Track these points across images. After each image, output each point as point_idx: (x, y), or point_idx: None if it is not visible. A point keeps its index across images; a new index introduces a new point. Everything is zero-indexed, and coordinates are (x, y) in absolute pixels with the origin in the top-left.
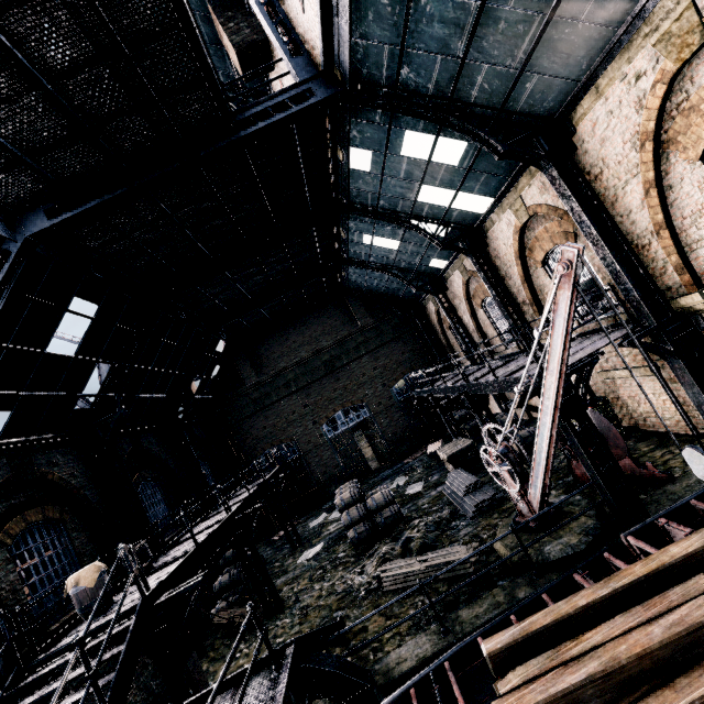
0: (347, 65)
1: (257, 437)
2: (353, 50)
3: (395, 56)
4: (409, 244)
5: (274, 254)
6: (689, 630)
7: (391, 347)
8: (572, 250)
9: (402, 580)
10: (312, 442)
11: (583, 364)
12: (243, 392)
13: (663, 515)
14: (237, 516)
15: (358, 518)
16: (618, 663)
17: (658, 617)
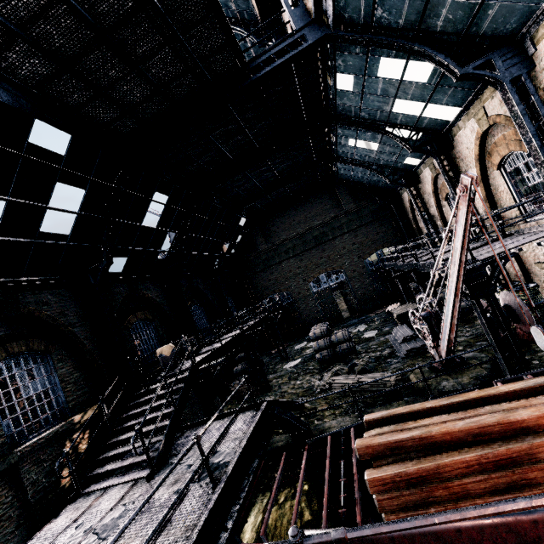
0: (331, 14)
1: (265, 286)
2: (337, 0)
3: (370, 1)
4: (387, 146)
5: (279, 157)
6: (478, 426)
7: (368, 227)
8: (467, 178)
9: (344, 387)
10: (302, 294)
11: (499, 257)
12: (256, 254)
13: (532, 373)
14: (246, 333)
15: (323, 347)
16: (430, 434)
17: (467, 418)
